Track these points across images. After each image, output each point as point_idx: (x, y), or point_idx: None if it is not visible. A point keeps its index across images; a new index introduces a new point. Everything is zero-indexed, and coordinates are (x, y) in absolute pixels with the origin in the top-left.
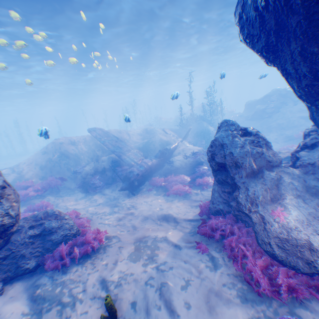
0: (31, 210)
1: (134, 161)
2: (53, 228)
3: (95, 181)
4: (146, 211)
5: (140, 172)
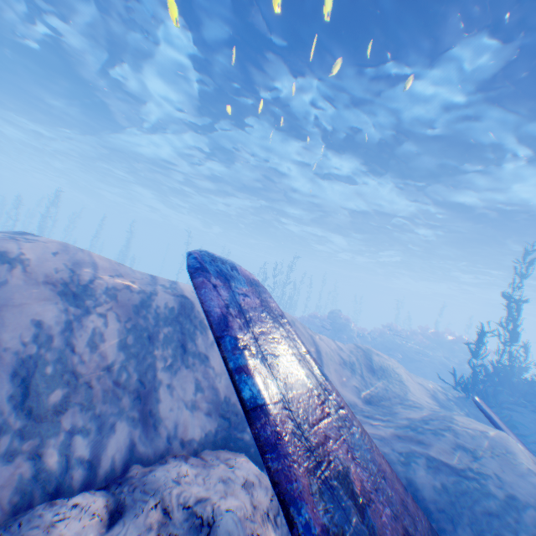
0: None
1: None
2: None
3: None
4: None
5: None
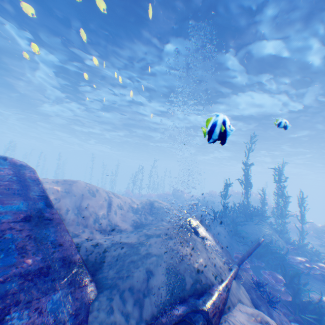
0: None
1: None
2: None
3: None
4: None
5: None
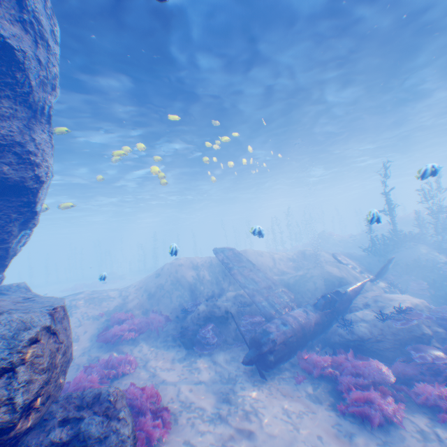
0: (108, 364)
1: (275, 308)
2: (90, 437)
3: (206, 333)
4: (282, 444)
5: (281, 335)
